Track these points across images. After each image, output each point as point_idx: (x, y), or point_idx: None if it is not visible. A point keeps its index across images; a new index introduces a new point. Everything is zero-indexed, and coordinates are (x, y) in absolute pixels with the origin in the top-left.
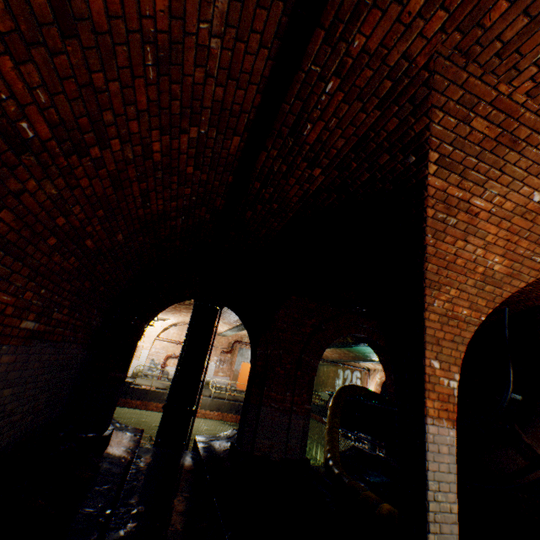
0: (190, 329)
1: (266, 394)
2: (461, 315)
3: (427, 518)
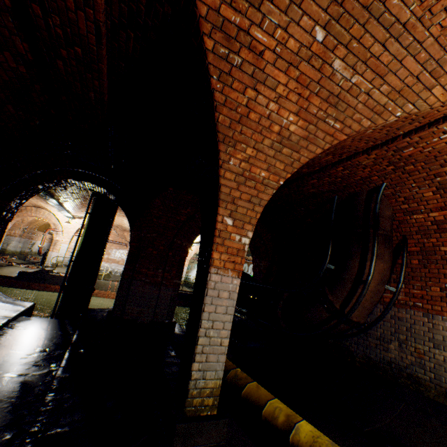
0: (87, 220)
1: (137, 270)
2: (259, 177)
3: (195, 350)
